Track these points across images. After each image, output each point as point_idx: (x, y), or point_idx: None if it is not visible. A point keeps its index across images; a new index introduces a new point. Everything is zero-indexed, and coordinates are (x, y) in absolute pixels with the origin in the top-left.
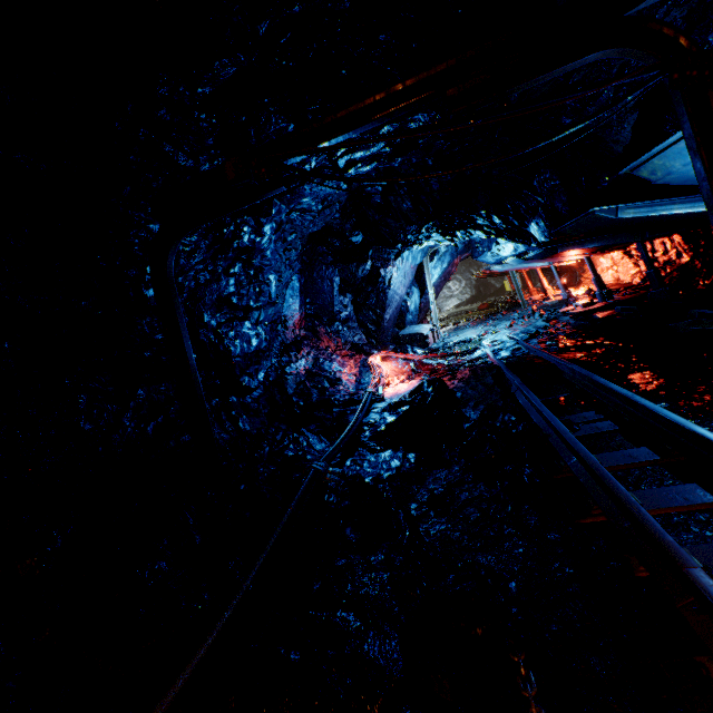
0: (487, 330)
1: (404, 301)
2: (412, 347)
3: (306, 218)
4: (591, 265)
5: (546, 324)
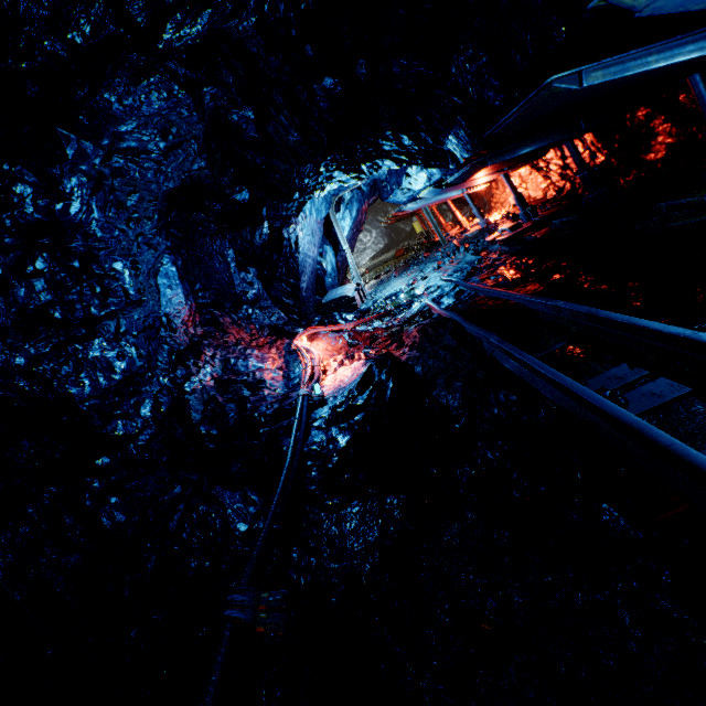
0: (415, 277)
1: (319, 263)
2: (340, 313)
3: (146, 166)
4: (510, 183)
5: (478, 258)
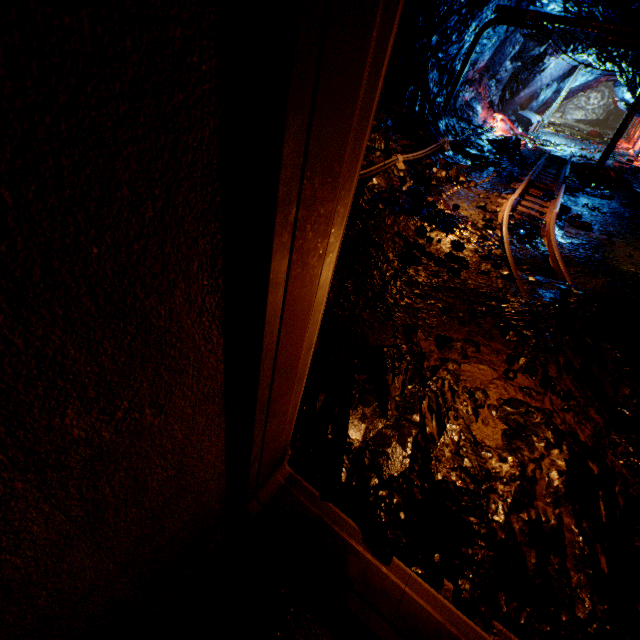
0: (568, 144)
1: (541, 90)
2: (518, 125)
3: None
4: None
5: (597, 158)
